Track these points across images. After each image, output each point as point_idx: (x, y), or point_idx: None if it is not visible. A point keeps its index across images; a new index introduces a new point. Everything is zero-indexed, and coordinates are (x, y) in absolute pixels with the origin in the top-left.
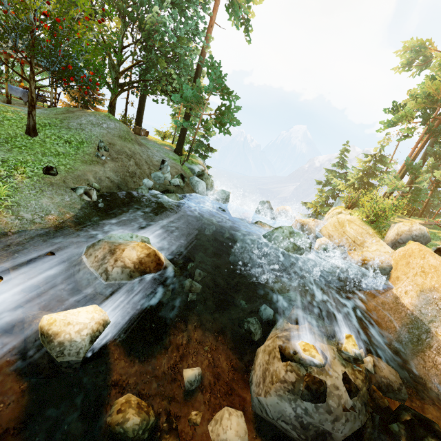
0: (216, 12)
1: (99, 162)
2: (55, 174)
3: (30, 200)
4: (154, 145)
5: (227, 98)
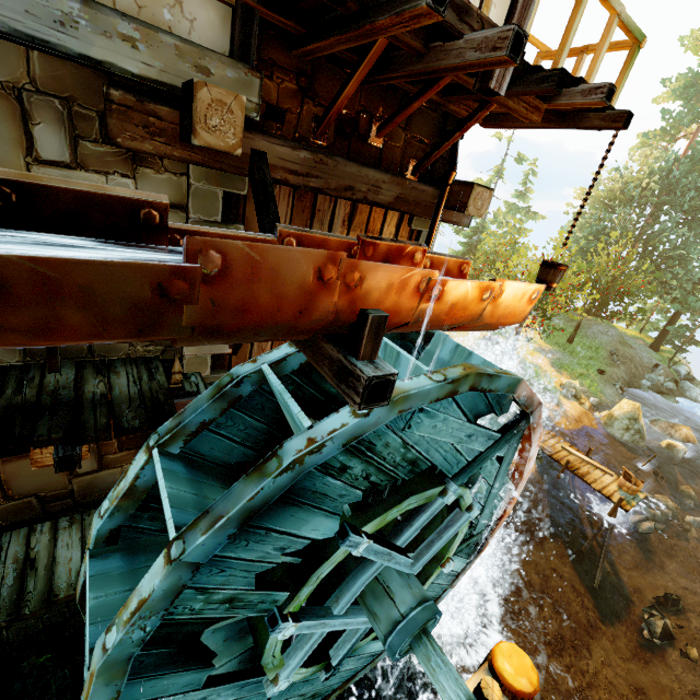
0: None
1: (615, 365)
2: (604, 375)
3: (604, 390)
4: (628, 339)
5: None
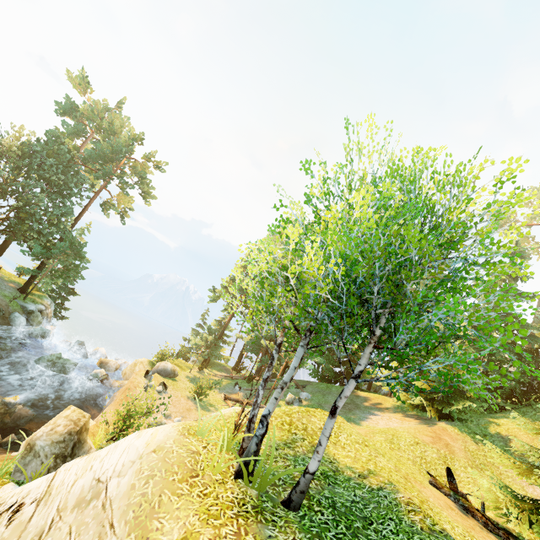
0: (89, 205)
1: None
2: None
3: None
4: None
5: (80, 259)
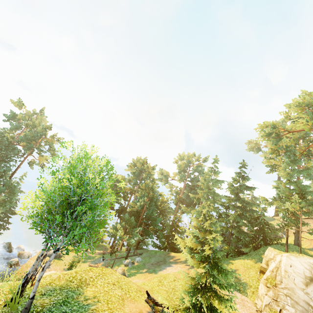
0: (21, 164)
1: None
2: None
3: None
4: None
5: (13, 195)
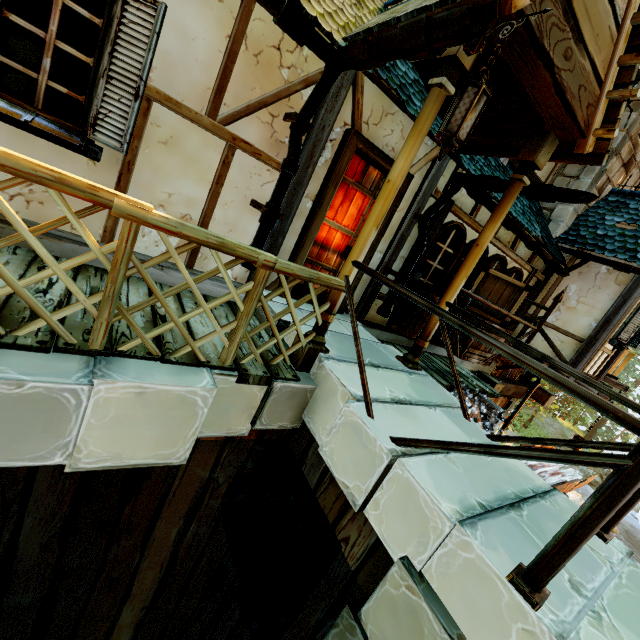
0: None
1: None
2: None
3: None
4: (565, 430)
5: None
